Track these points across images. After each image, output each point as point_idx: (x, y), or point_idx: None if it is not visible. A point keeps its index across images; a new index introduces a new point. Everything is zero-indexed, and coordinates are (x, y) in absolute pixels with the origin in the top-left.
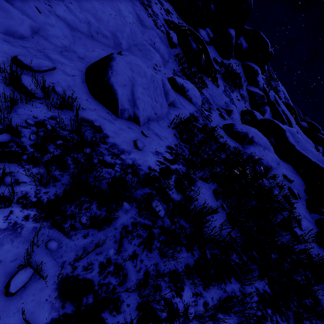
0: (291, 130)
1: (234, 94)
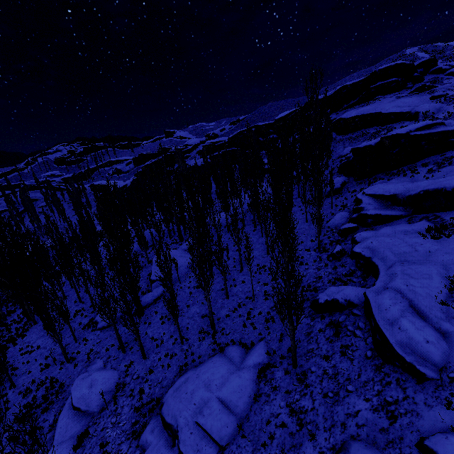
0: None
1: (444, 82)
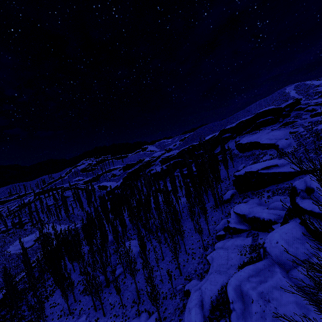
0: (319, 110)
1: (302, 117)
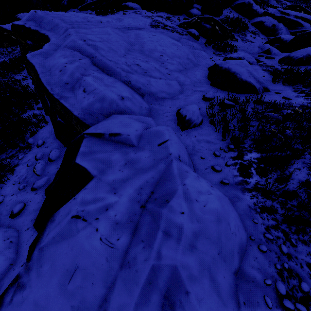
0: None
1: (247, 36)
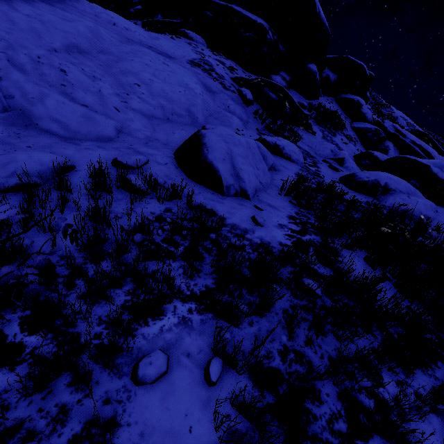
0: (437, 163)
1: (337, 138)
